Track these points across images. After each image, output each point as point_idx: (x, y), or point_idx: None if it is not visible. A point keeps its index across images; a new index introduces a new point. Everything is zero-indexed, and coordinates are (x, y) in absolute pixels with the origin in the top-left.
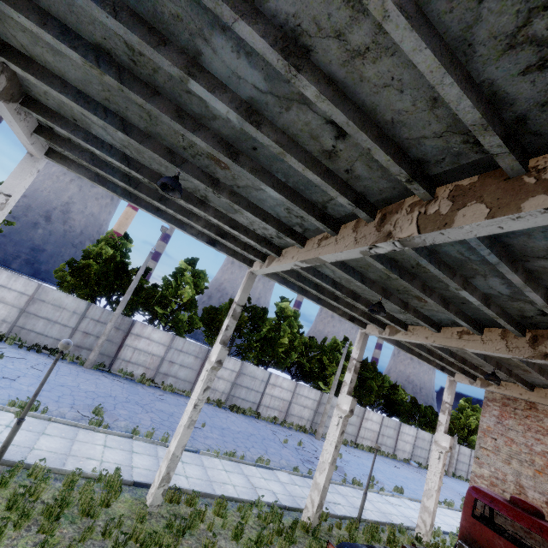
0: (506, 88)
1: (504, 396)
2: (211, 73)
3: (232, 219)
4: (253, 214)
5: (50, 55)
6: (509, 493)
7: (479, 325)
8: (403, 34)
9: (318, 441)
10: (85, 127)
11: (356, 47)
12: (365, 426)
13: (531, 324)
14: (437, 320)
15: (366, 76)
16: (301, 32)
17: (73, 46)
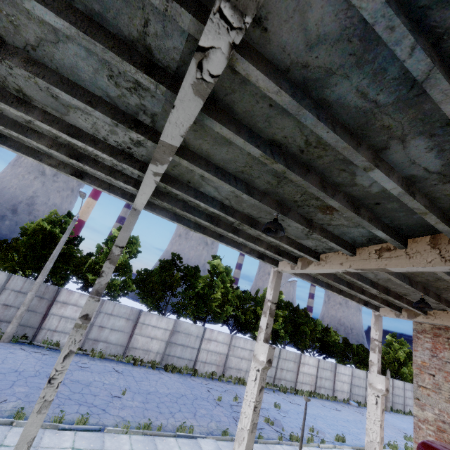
0: None
1: (434, 325)
2: None
3: (71, 125)
4: (70, 94)
5: None
6: None
7: (400, 236)
8: None
9: None
10: None
11: None
12: (302, 371)
13: None
14: (349, 240)
15: None
16: None
17: None
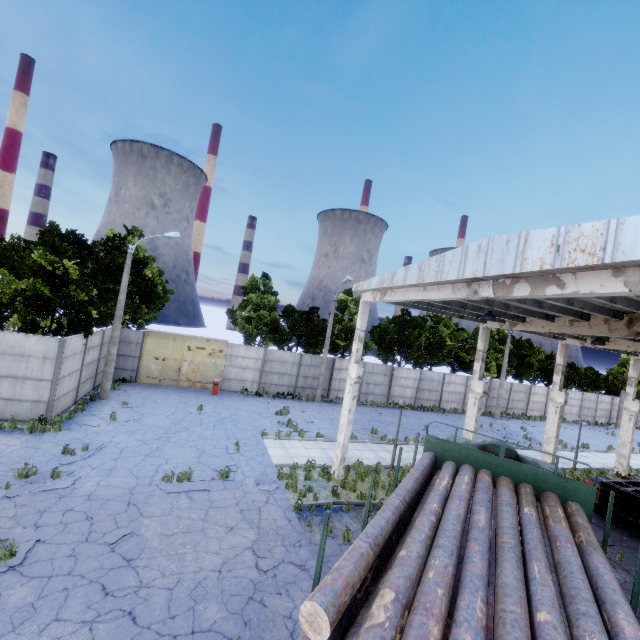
0: None
1: None
2: None
3: (496, 311)
4: (527, 315)
5: None
6: None
7: None
8: None
9: (498, 420)
10: None
11: None
12: (532, 400)
13: None
14: None
15: None
16: None
17: None
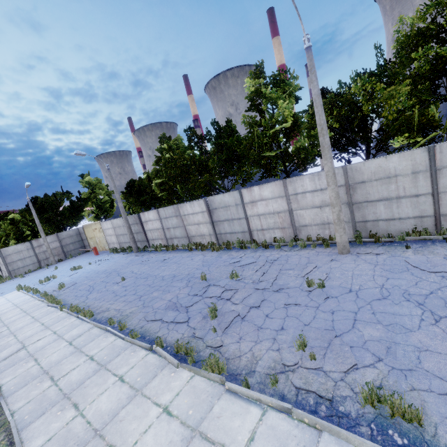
0: None
1: None
2: None
3: None
4: None
5: None
6: None
7: None
8: None
9: (338, 256)
10: None
11: None
12: None
13: None
14: None
15: None
16: None
17: None
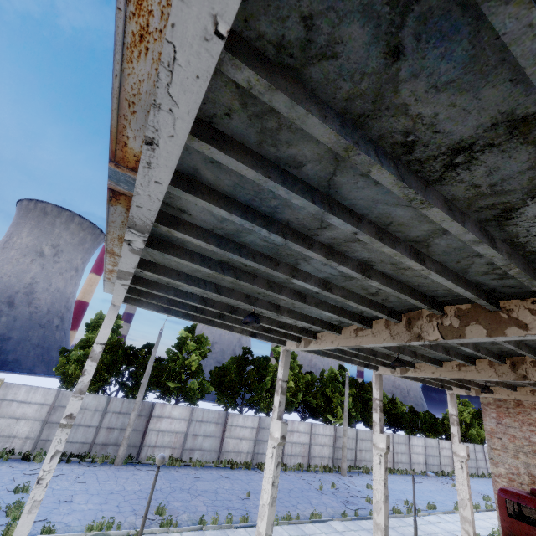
0: (484, 282)
1: (496, 398)
2: (302, 270)
3: (279, 321)
4: (305, 322)
5: (175, 262)
6: (526, 484)
7: (471, 359)
8: (437, 278)
9: (345, 477)
10: (174, 286)
11: (402, 267)
12: None
13: (507, 354)
14: (438, 358)
15: (406, 274)
16: (370, 261)
17: (209, 266)
